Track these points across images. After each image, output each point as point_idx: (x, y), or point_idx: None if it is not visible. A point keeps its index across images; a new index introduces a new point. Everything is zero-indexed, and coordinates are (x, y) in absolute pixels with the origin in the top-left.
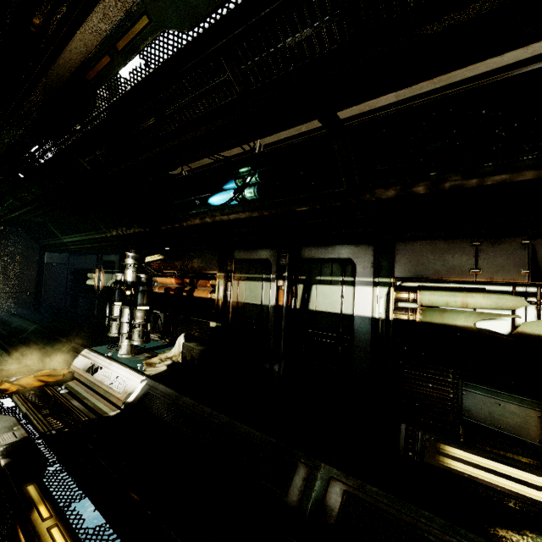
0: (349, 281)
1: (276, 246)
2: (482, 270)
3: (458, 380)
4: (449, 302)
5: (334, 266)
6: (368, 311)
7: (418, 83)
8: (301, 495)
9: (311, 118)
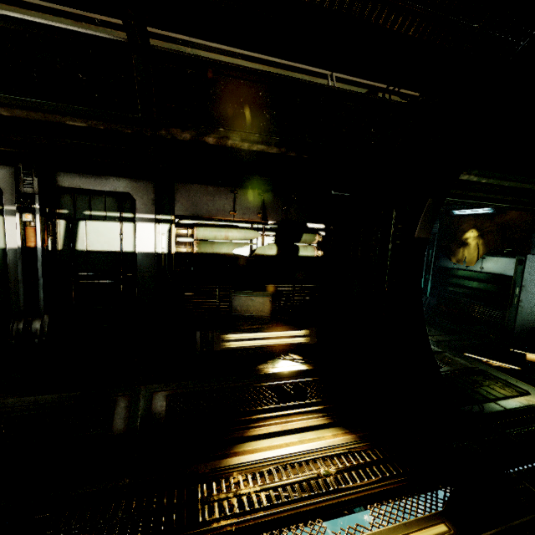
0: (128, 218)
1: (8, 164)
2: (237, 212)
3: (230, 290)
4: (217, 236)
5: (109, 200)
6: (152, 247)
7: (230, 46)
8: (127, 421)
9: (115, 14)
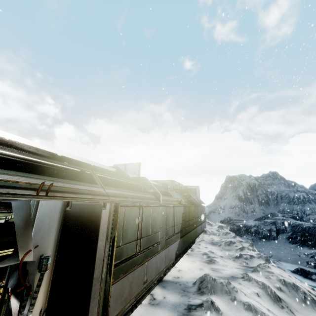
0: None
1: None
2: (4, 207)
3: None
4: None
5: None
6: None
7: None
8: None
9: None
